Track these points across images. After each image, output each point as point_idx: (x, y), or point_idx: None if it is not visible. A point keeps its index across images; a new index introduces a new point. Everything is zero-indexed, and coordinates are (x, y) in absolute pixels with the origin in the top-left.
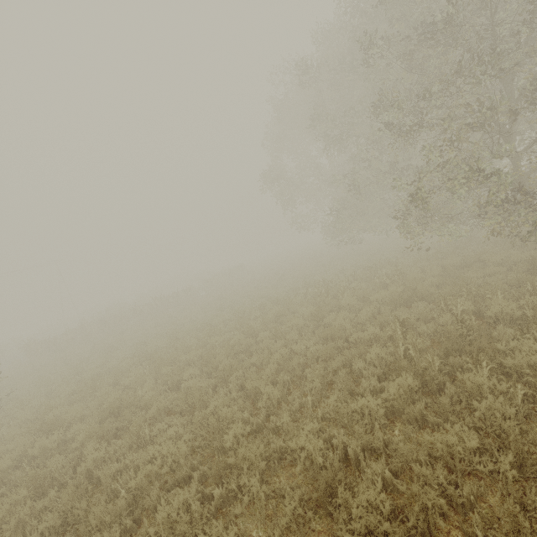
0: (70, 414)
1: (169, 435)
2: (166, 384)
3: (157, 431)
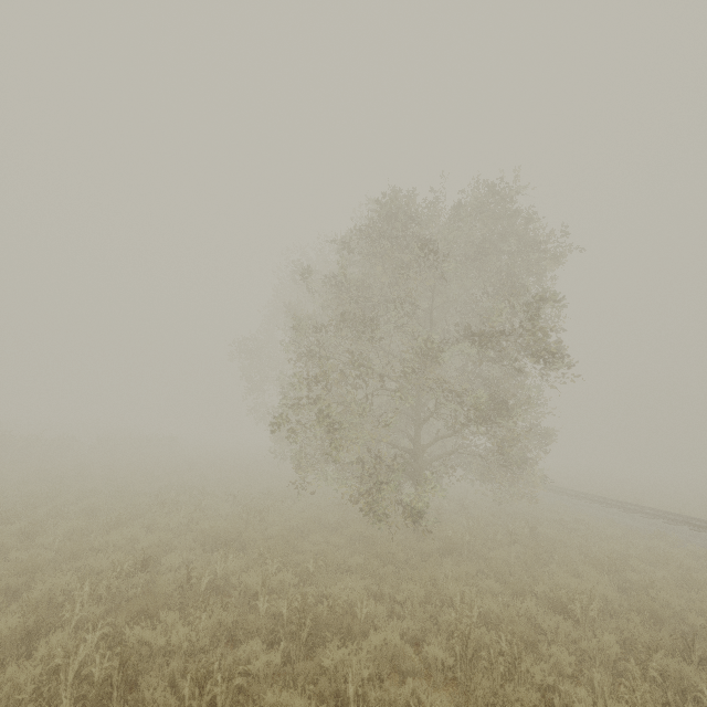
0: None
1: None
2: None
3: None
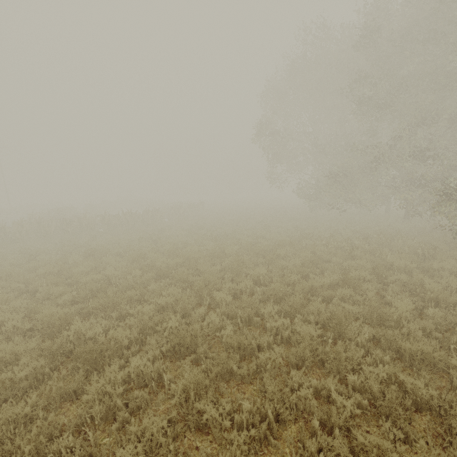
0: (108, 337)
1: (349, 412)
2: (224, 316)
3: (300, 396)
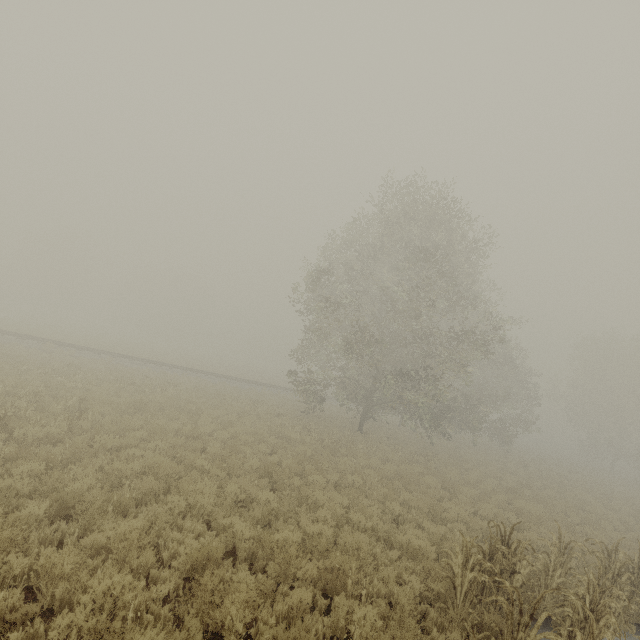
0: None
1: None
2: None
3: None
